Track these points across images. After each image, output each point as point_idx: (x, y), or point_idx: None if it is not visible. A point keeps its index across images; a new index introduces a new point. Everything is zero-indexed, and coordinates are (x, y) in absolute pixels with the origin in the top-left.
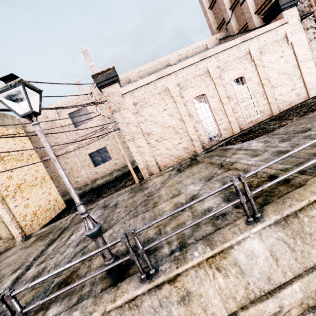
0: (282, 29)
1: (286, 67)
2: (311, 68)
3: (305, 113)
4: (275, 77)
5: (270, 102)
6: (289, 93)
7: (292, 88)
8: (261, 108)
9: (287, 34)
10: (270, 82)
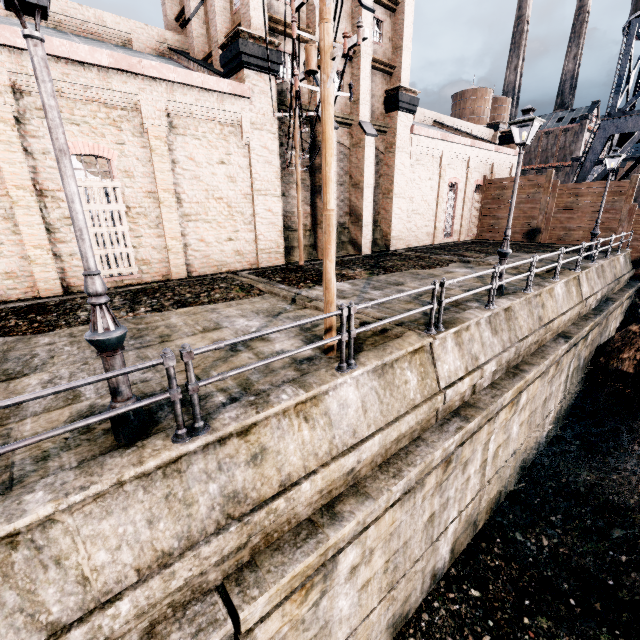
0: (235, 104)
1: (227, 189)
2: (274, 213)
3: (171, 304)
4: (197, 198)
5: (169, 247)
6: (222, 243)
7: (231, 235)
8: (147, 253)
9: (243, 121)
10: (183, 203)
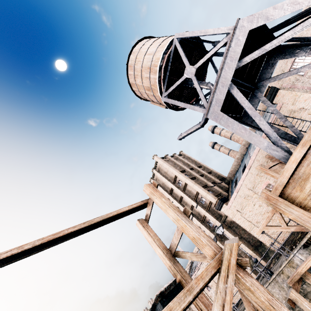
0: None
1: None
2: None
3: None
4: None
5: None
6: None
7: None
8: None
9: None
10: None
